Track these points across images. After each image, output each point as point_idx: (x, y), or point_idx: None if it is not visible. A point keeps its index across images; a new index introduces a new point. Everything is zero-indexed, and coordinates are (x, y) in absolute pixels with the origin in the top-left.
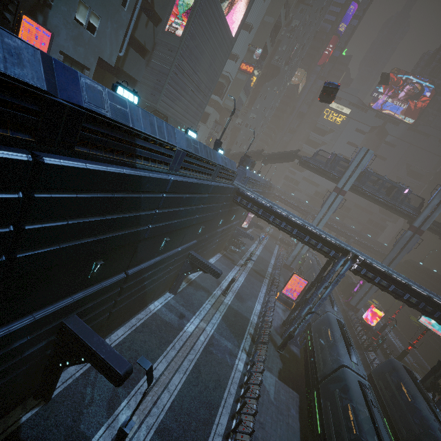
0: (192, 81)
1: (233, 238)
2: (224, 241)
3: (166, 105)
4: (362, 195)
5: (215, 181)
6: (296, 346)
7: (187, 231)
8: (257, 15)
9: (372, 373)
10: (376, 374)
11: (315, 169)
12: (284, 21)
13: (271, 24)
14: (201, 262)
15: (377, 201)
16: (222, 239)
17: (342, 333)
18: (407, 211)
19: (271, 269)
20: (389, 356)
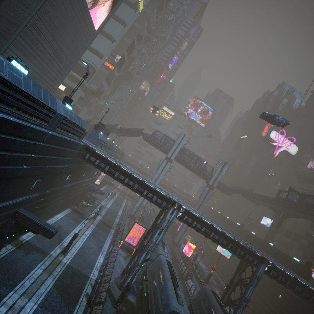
0: (51, 47)
1: (85, 193)
2: (74, 196)
3: (15, 55)
4: (182, 163)
5: (55, 131)
6: (133, 294)
7: (9, 185)
8: (118, 33)
9: (192, 303)
10: (194, 303)
11: (154, 143)
12: (137, 46)
13: (128, 43)
14: (31, 221)
15: (190, 168)
16: (72, 194)
17: (170, 274)
18: (206, 174)
19: (118, 220)
20: (200, 279)
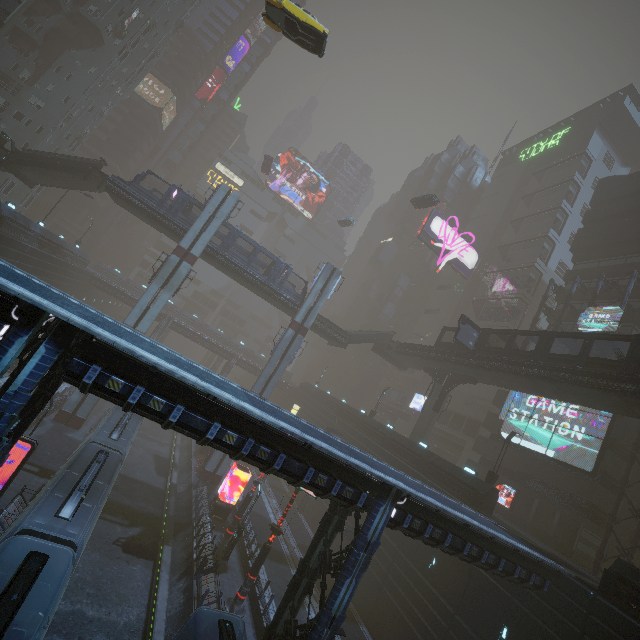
0: None
1: None
2: None
3: None
4: (228, 270)
5: None
6: None
7: None
8: None
9: None
10: None
11: (141, 207)
12: None
13: None
14: None
15: (248, 281)
16: None
17: None
18: (288, 298)
19: None
20: (249, 562)
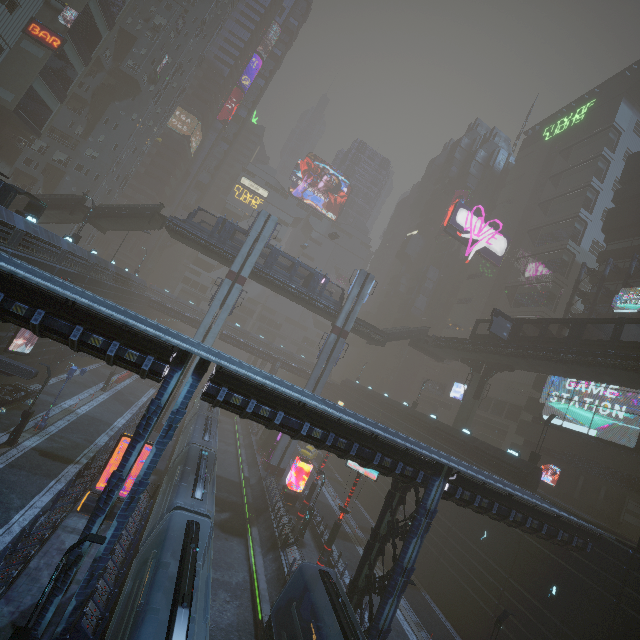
0: None
1: None
2: None
3: None
4: (272, 286)
5: None
6: None
7: None
8: None
9: (273, 615)
10: (281, 612)
11: (195, 240)
12: None
13: None
14: None
15: (291, 294)
16: None
17: (180, 563)
18: (328, 306)
19: (106, 439)
20: (321, 539)
